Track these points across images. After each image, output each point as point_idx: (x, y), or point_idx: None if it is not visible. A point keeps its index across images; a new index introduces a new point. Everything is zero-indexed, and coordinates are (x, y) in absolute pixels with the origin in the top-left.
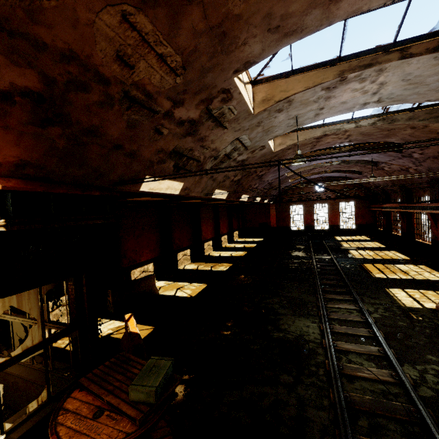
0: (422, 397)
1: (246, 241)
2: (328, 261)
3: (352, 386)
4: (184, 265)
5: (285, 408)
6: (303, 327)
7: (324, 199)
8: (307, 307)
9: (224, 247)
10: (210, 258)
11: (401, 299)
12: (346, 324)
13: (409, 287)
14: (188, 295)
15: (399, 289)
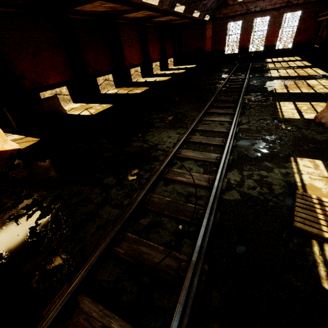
0: (224, 200)
1: (178, 68)
2: (239, 81)
3: (164, 188)
4: (108, 90)
5: (86, 205)
6: (165, 138)
7: (267, 10)
8: (184, 121)
9: (155, 74)
10: (135, 83)
11: (284, 111)
12: (208, 135)
13: (303, 100)
14: (90, 113)
15: (291, 102)
